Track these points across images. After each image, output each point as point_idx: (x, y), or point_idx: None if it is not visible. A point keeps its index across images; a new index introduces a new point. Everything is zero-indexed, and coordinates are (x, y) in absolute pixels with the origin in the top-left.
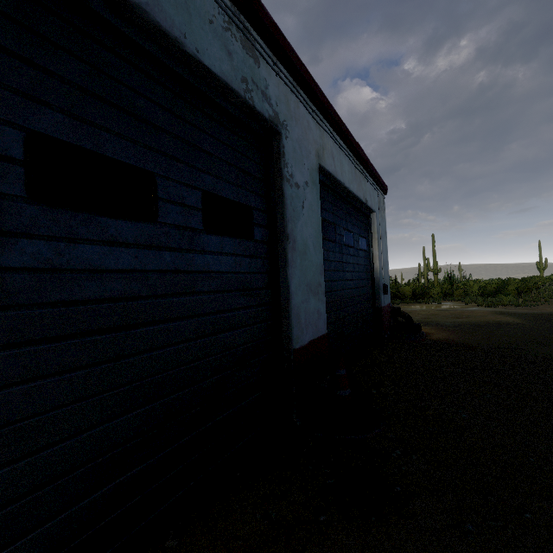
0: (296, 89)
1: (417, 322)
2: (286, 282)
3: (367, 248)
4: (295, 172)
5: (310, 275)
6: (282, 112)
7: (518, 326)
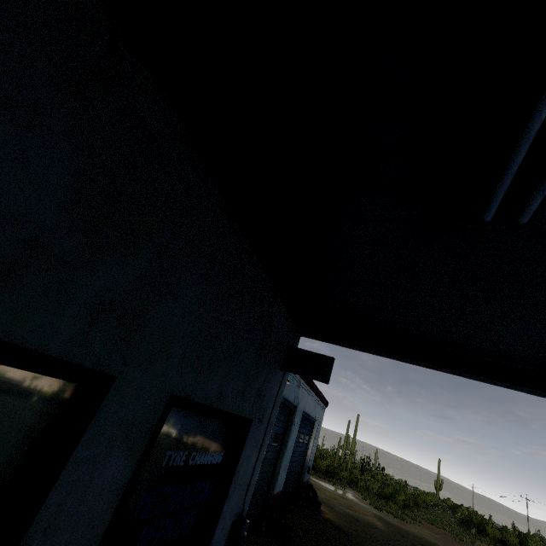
0: (306, 387)
1: (321, 500)
2: (280, 464)
3: (308, 441)
4: (296, 419)
5: (286, 461)
6: (300, 399)
7: (380, 530)
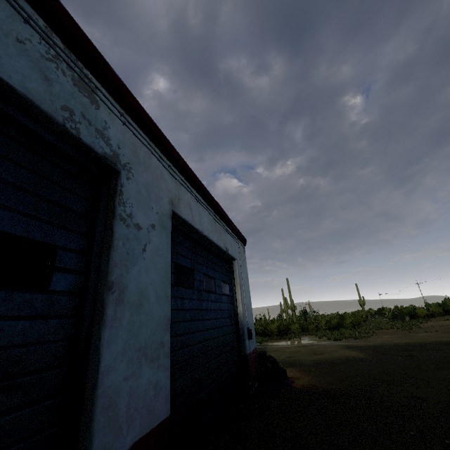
0: (149, 143)
1: (283, 363)
2: (98, 352)
3: (230, 292)
4: (136, 213)
5: (147, 333)
6: (125, 155)
7: (363, 361)
